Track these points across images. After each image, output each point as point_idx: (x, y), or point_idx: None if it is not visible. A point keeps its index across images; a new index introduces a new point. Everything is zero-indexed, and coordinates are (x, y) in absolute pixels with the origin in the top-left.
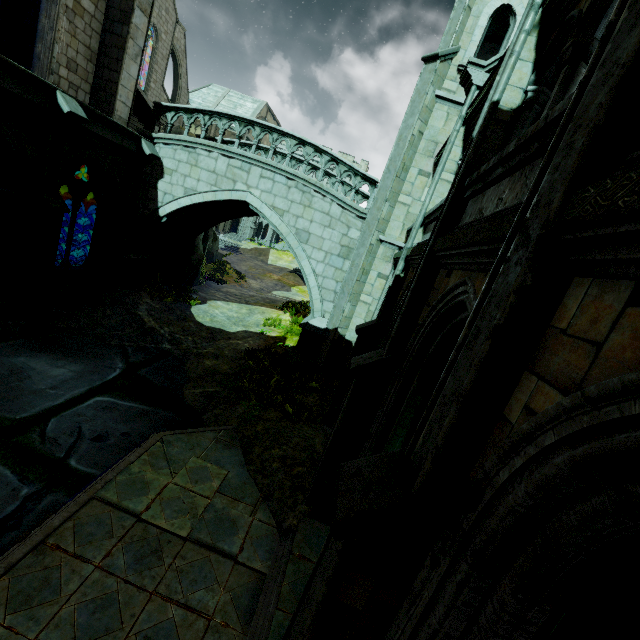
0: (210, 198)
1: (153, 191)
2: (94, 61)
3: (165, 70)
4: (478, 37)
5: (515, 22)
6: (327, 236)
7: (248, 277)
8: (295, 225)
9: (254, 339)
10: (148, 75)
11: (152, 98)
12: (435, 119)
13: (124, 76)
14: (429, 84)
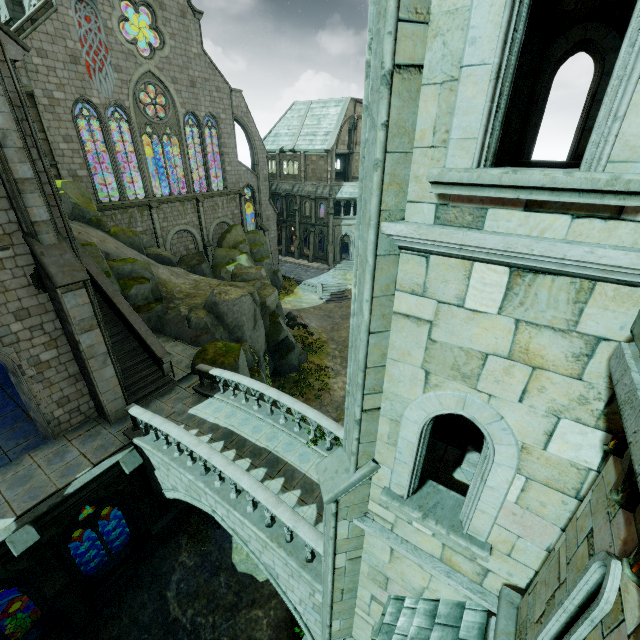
0: (189, 500)
1: (155, 477)
2: (81, 377)
3: (235, 145)
4: (408, 457)
5: (490, 453)
6: (294, 585)
7: (342, 359)
8: (261, 557)
9: (278, 603)
10: (221, 163)
11: (232, 179)
12: (373, 545)
13: (102, 385)
14: (331, 528)
